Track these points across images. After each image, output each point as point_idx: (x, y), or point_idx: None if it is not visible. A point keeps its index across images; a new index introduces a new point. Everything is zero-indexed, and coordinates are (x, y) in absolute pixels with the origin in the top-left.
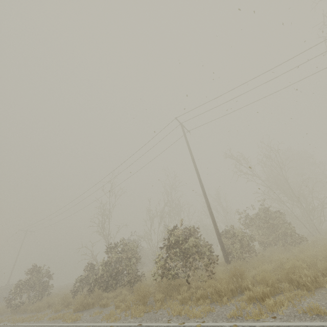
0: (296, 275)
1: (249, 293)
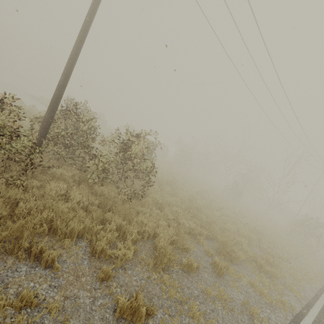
0: None
1: None
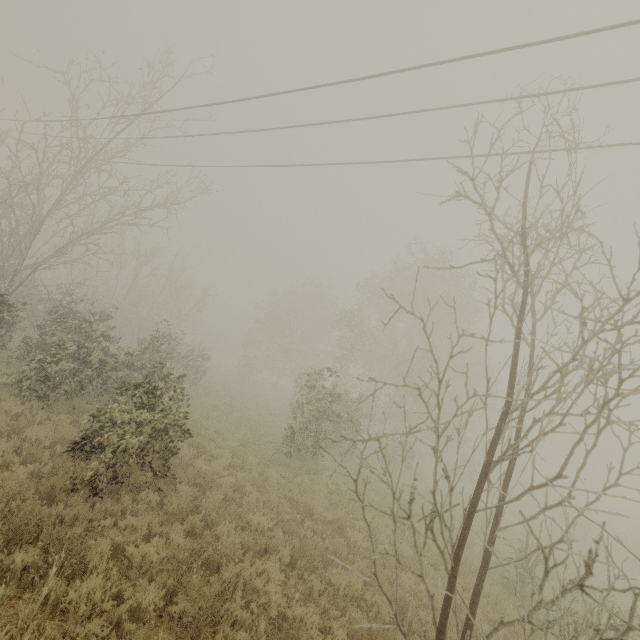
0: None
1: None
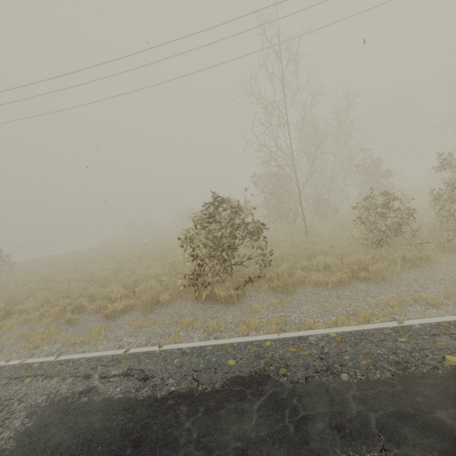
0: None
1: None
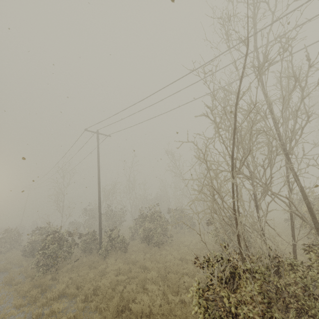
0: (47, 295)
1: (19, 300)
